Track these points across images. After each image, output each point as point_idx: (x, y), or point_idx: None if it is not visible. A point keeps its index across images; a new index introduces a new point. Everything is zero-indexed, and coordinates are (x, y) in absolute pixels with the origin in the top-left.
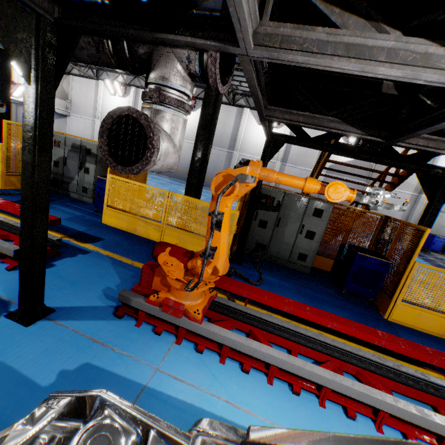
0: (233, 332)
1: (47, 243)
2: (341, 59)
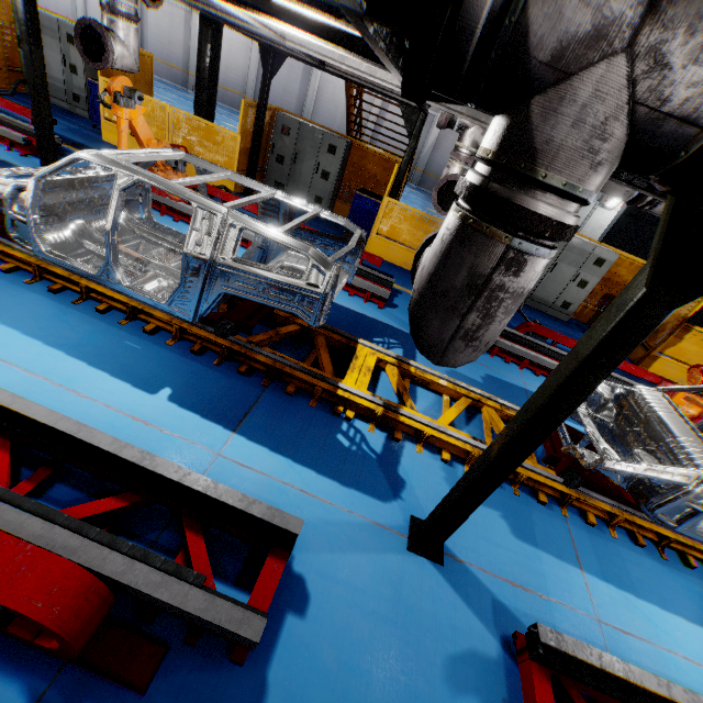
0: None
1: None
2: (199, 7)
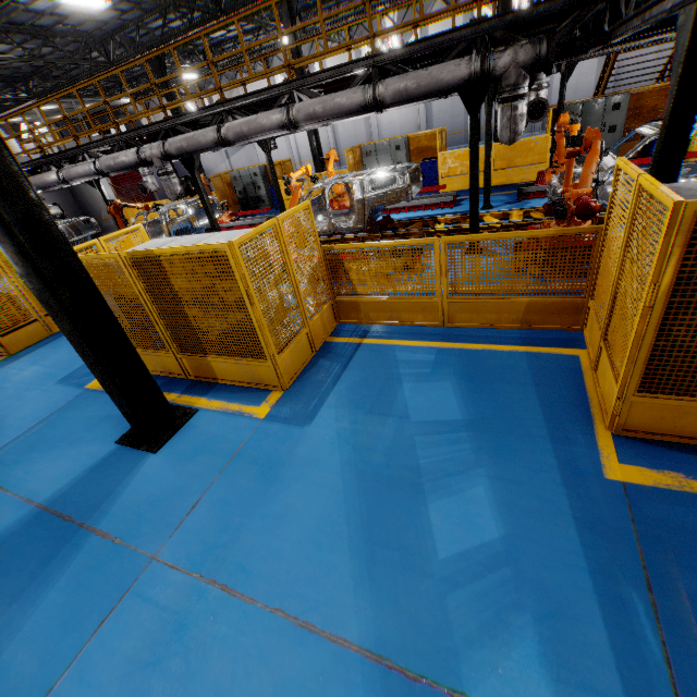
0: None
1: (453, 195)
2: (614, 49)
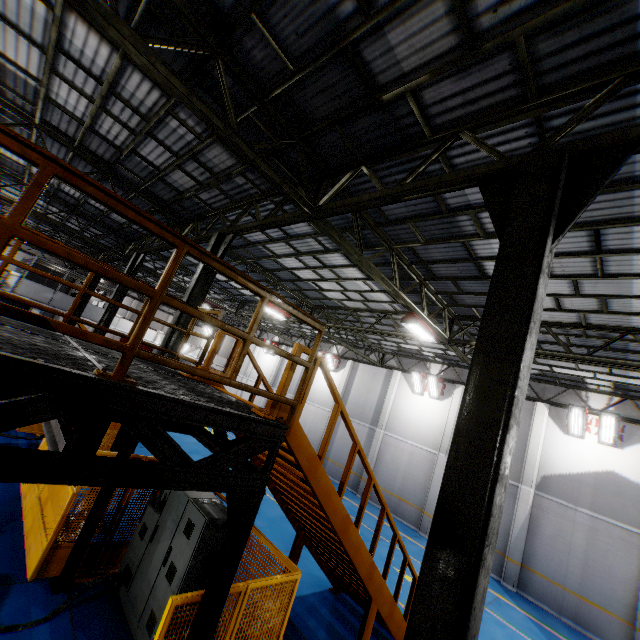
0: None
1: None
2: None
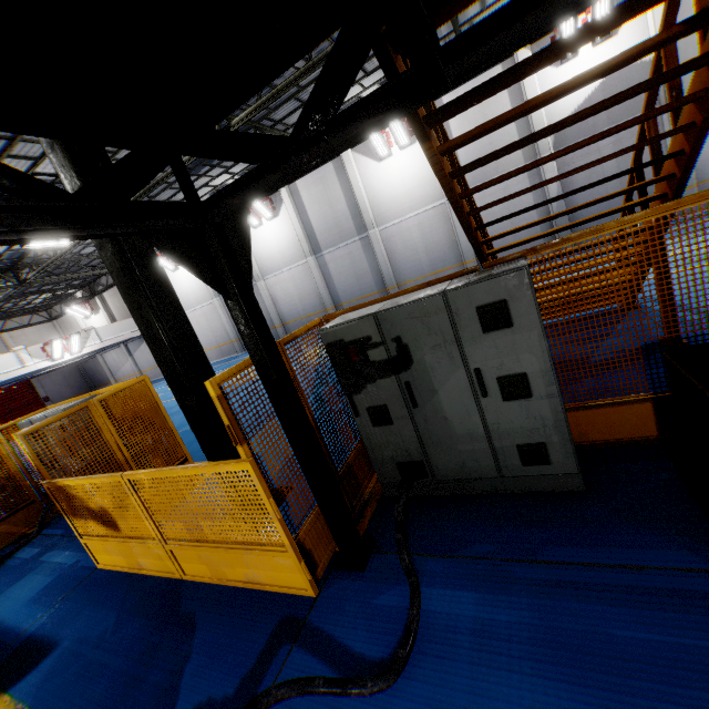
0: None
1: None
2: None
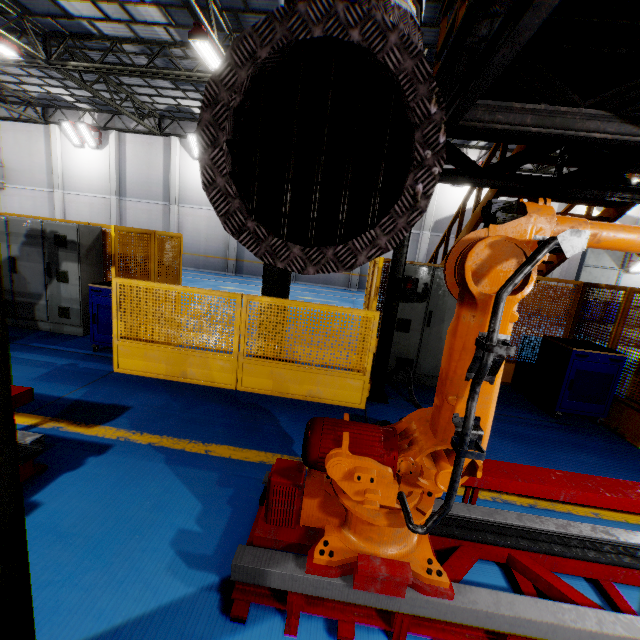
0: (522, 595)
1: None
2: None
